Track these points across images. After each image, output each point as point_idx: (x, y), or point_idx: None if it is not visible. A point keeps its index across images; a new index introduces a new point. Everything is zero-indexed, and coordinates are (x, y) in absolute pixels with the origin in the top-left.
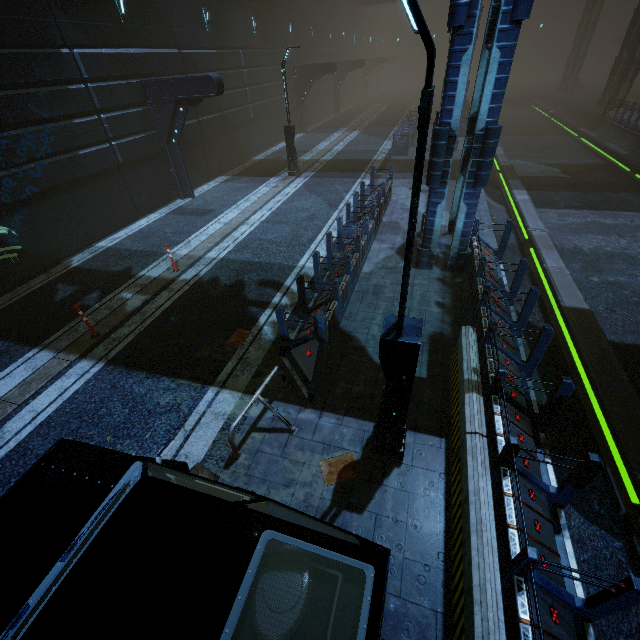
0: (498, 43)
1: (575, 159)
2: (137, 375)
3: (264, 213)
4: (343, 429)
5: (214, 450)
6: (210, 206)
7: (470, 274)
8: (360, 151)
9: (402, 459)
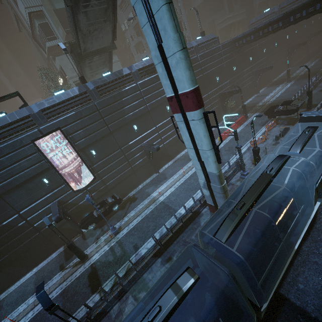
0: None
1: None
2: None
3: (281, 92)
4: (302, 109)
5: None
6: (265, 94)
7: None
8: (315, 69)
9: (311, 109)
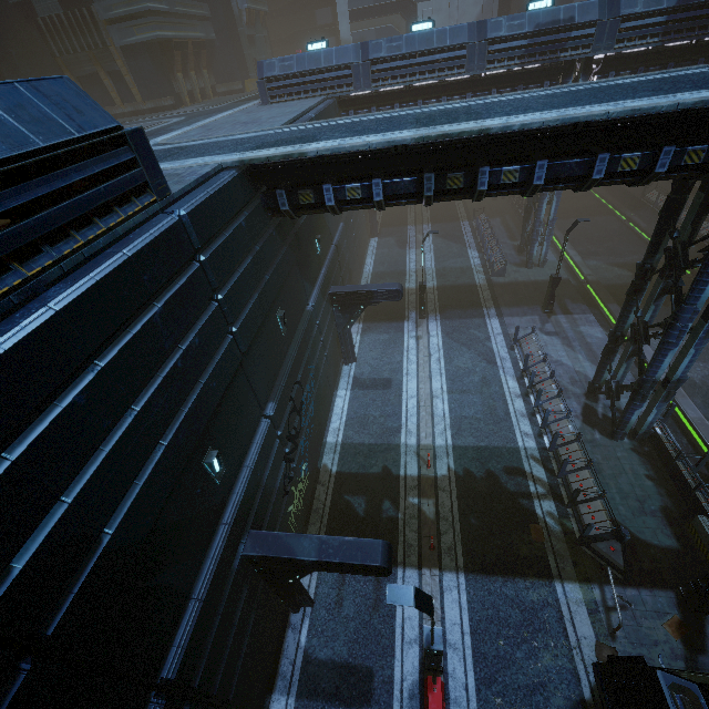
0: (694, 347)
1: (637, 255)
2: (496, 580)
3: (440, 379)
4: (658, 599)
5: (597, 629)
6: (382, 373)
7: (656, 446)
8: (456, 270)
9: (707, 615)
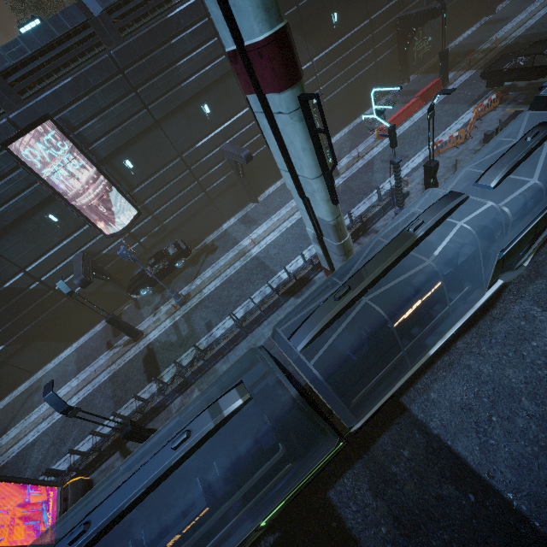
0: None
1: None
2: None
3: (545, 10)
4: None
5: None
6: (507, 16)
7: None
8: None
9: None
